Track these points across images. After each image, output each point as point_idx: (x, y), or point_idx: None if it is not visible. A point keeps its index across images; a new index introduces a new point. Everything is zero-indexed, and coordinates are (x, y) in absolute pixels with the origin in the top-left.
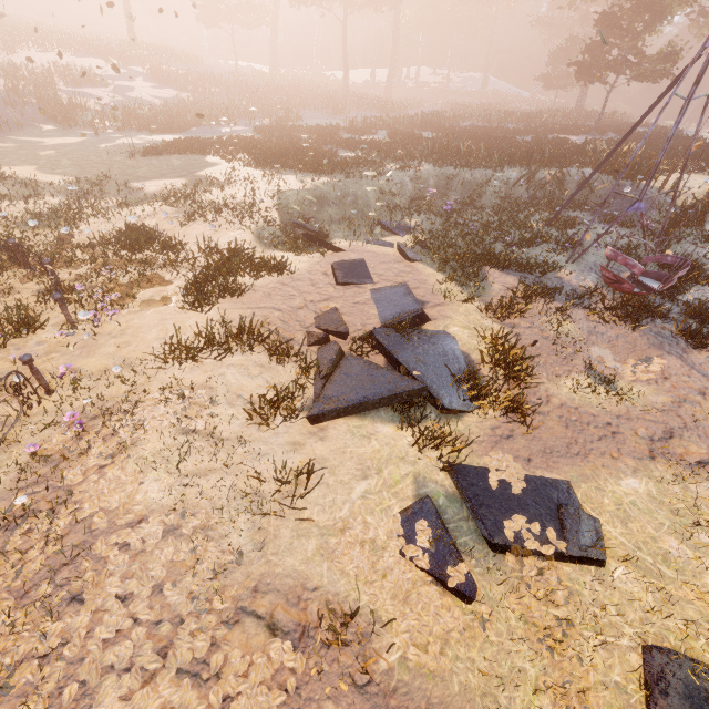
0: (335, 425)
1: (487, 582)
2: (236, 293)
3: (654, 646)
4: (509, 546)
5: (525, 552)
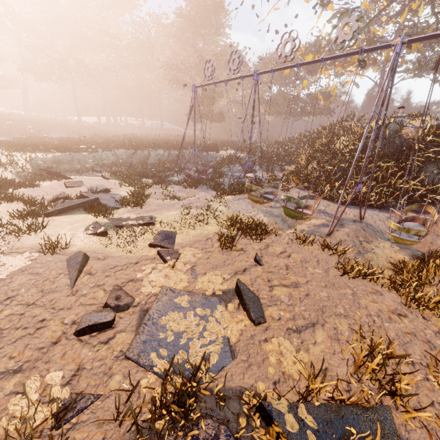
0: (59, 218)
1: (115, 233)
2: (3, 192)
3: (160, 230)
4: (124, 225)
5: (129, 226)
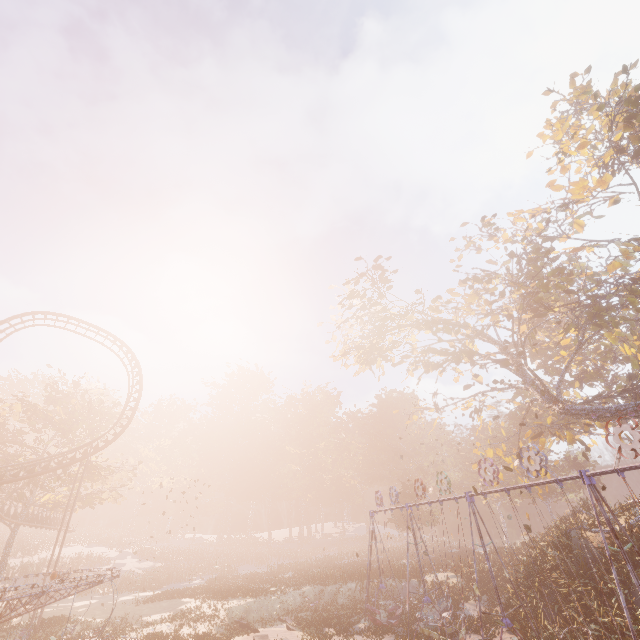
0: None
1: None
2: None
3: None
4: None
5: None
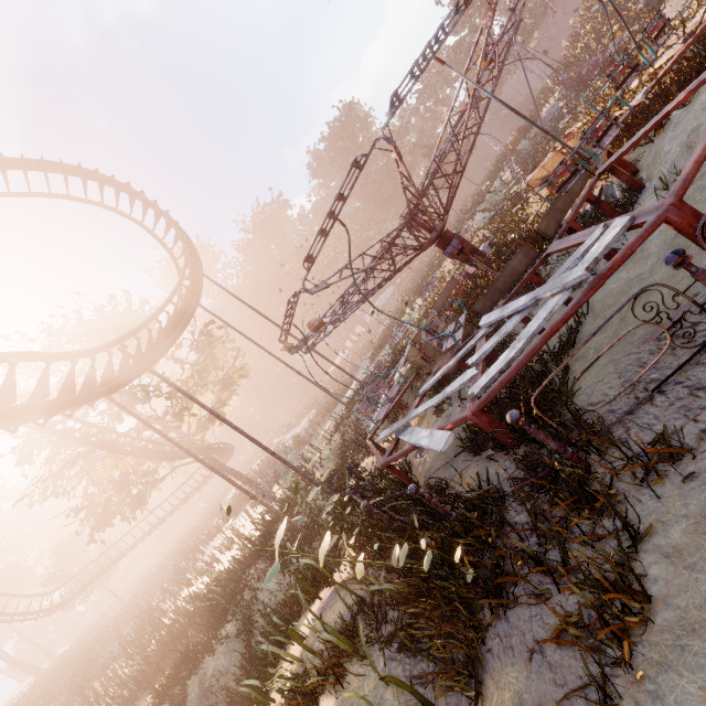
0: None
1: None
2: None
3: None
4: None
5: None
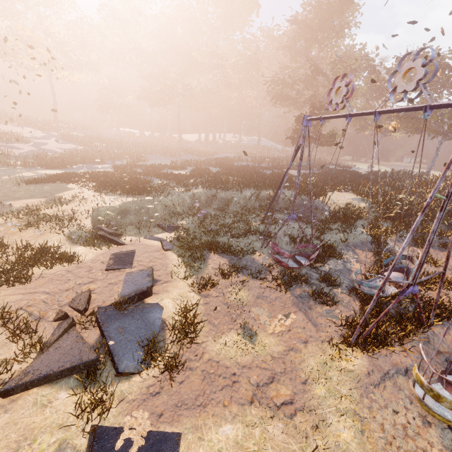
0: (26, 396)
1: None
2: (24, 281)
3: None
4: None
5: None
